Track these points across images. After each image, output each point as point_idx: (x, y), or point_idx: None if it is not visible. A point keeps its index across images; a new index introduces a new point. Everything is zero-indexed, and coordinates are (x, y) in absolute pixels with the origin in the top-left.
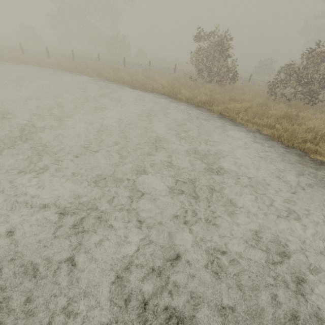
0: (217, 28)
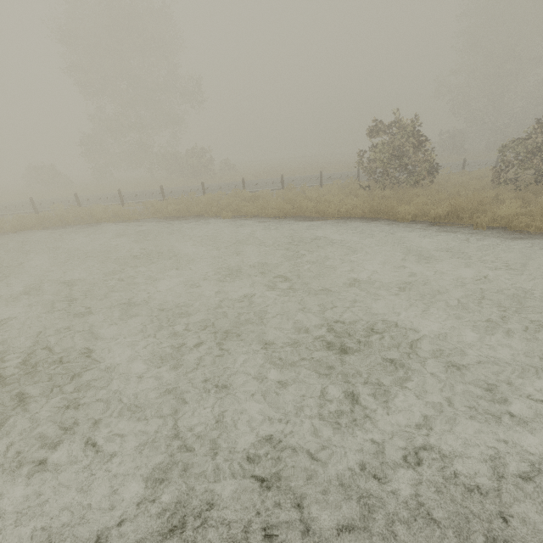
0: (395, 114)
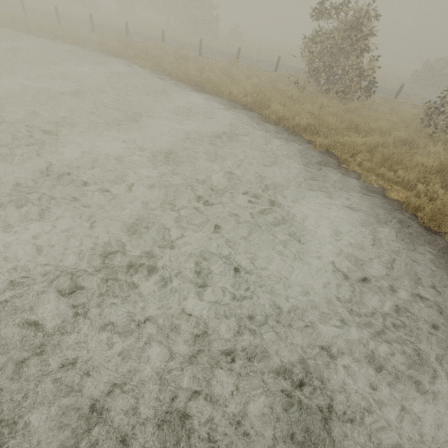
0: None
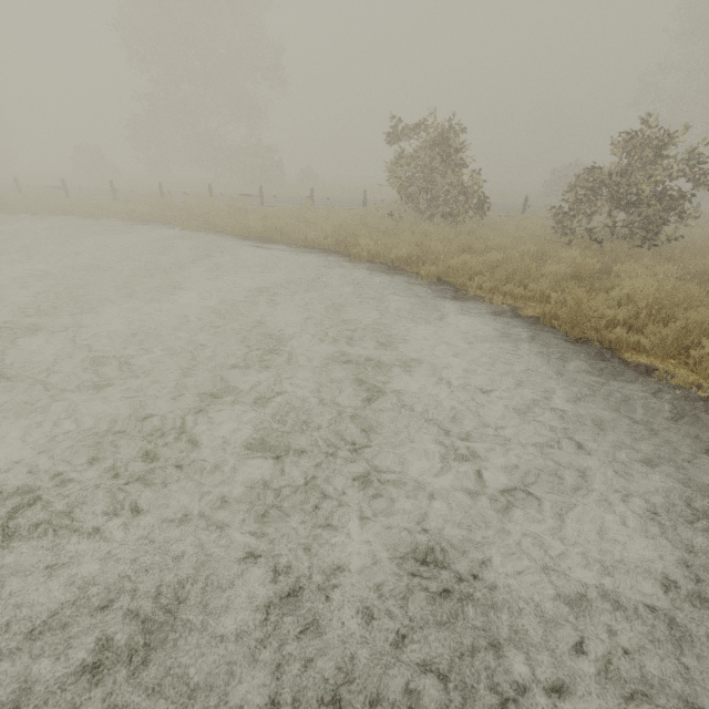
0: (433, 113)
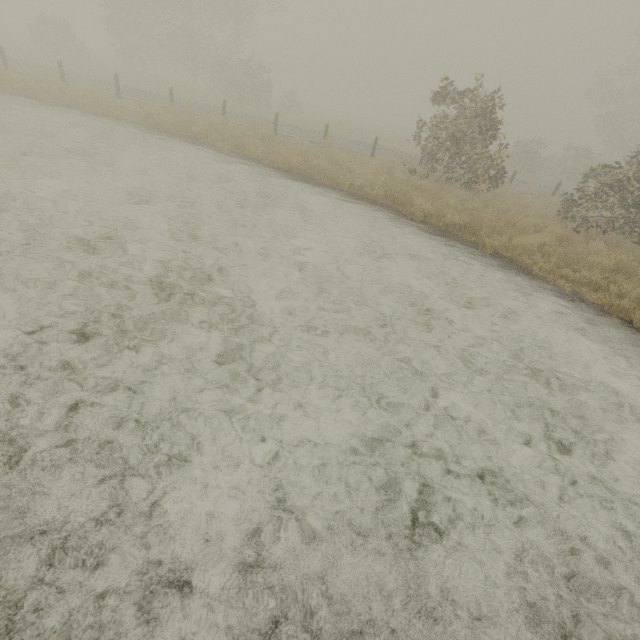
0: (477, 81)
